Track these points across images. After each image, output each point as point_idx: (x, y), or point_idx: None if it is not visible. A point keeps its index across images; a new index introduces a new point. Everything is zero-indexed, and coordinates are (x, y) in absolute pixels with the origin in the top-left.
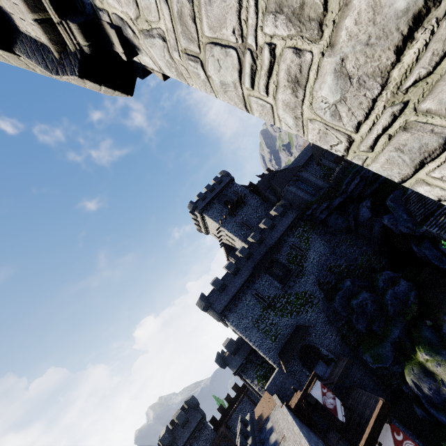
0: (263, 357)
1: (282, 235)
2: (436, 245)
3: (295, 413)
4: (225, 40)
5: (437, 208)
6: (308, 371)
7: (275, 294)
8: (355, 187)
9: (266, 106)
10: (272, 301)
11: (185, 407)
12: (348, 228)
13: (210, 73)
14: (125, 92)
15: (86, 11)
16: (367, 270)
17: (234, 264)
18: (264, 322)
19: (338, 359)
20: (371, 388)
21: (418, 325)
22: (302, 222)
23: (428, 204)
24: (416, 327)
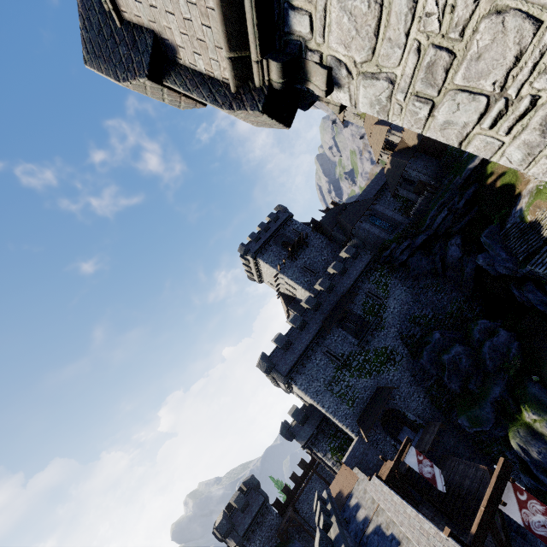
0: (338, 425)
1: (356, 281)
2: (541, 288)
3: (387, 485)
4: (478, 89)
5: (543, 243)
6: (392, 439)
7: (350, 351)
8: (442, 222)
9: (494, 144)
10: (346, 359)
11: (243, 489)
12: (434, 271)
13: (438, 113)
14: (286, 124)
15: (285, 50)
16: (458, 320)
17: (300, 317)
18: (338, 384)
19: (428, 425)
20: (467, 457)
21: (522, 381)
22: (378, 265)
23: (532, 240)
24: (520, 383)
